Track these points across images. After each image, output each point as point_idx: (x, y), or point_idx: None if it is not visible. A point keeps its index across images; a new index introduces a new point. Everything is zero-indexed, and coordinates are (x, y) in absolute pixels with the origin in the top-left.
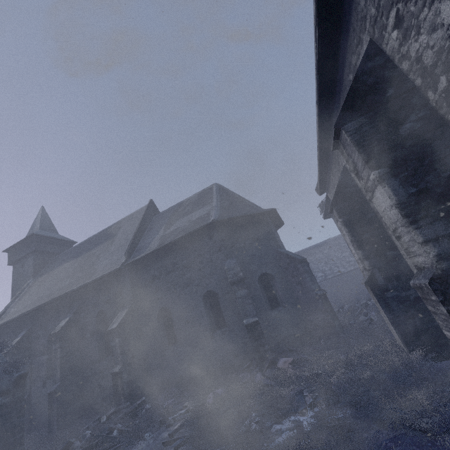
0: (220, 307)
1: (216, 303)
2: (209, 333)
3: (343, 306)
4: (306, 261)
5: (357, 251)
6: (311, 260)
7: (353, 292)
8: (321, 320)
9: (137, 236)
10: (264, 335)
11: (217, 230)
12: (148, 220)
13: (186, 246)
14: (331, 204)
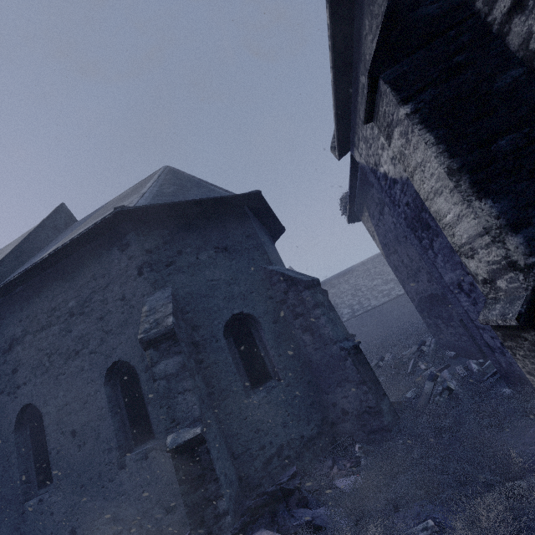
0: (142, 395)
1: (133, 387)
2: (116, 457)
3: (384, 357)
4: (319, 285)
5: (475, 203)
6: (335, 293)
7: (390, 331)
8: (354, 402)
9: (7, 263)
10: (215, 473)
11: (136, 233)
12: (46, 236)
13: (76, 271)
14: (372, 66)
